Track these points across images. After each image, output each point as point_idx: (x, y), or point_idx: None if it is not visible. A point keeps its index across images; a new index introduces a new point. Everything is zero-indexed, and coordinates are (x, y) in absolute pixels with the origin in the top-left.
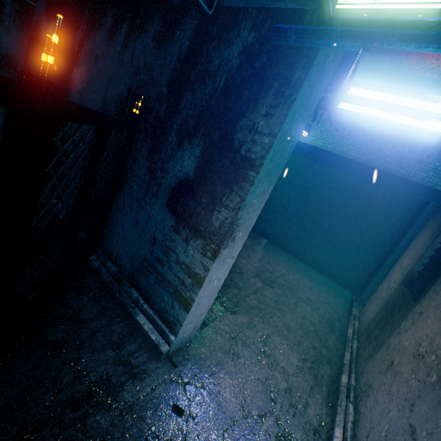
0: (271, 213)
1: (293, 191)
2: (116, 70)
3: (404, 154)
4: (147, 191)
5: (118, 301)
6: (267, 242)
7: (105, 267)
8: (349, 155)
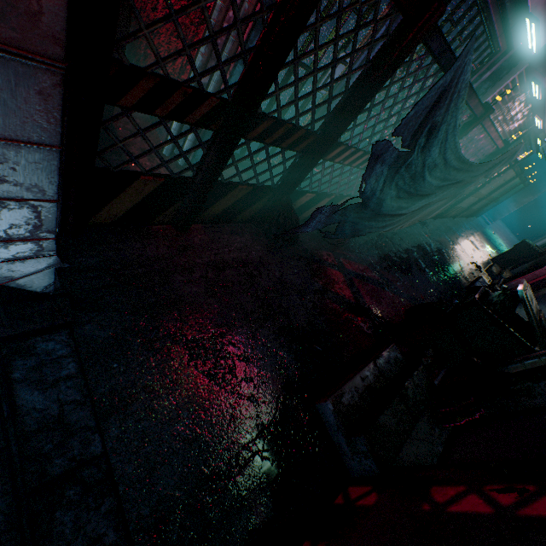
0: None
1: None
2: None
3: None
4: None
5: None
6: None
7: None
8: None
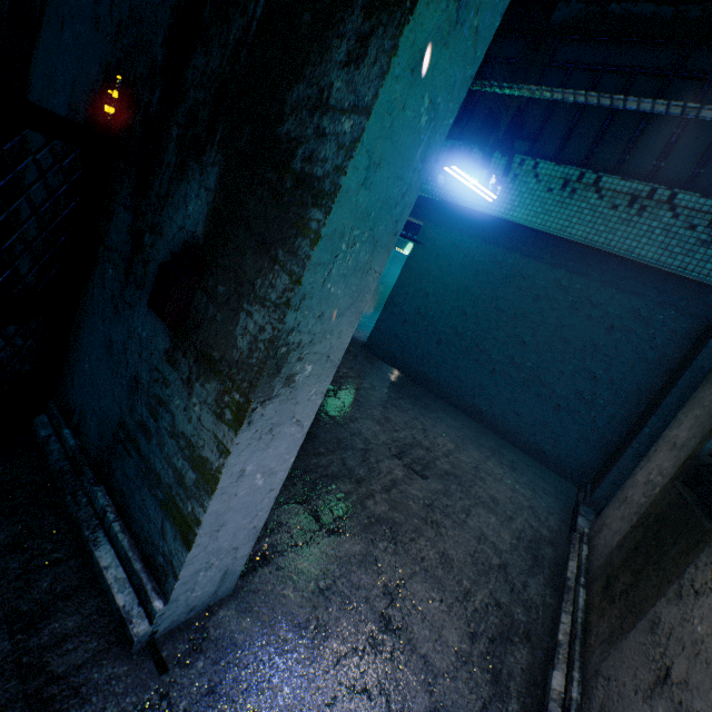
0: (434, 344)
1: (472, 305)
2: (89, 38)
3: (675, 231)
4: (127, 277)
5: (69, 513)
6: (426, 393)
7: (60, 438)
8: (571, 235)
